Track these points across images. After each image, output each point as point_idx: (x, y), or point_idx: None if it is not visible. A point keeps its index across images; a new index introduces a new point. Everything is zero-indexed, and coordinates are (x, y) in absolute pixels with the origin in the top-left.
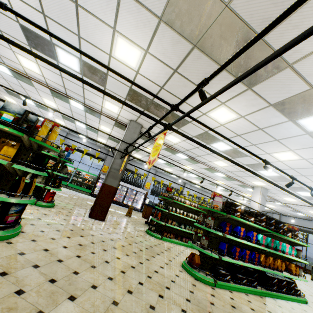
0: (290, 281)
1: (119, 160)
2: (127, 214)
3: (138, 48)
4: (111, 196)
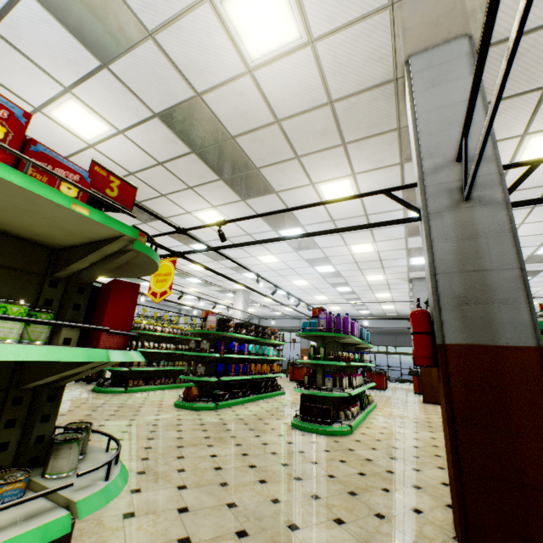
0: (274, 380)
1: None
2: None
3: (106, 124)
4: None
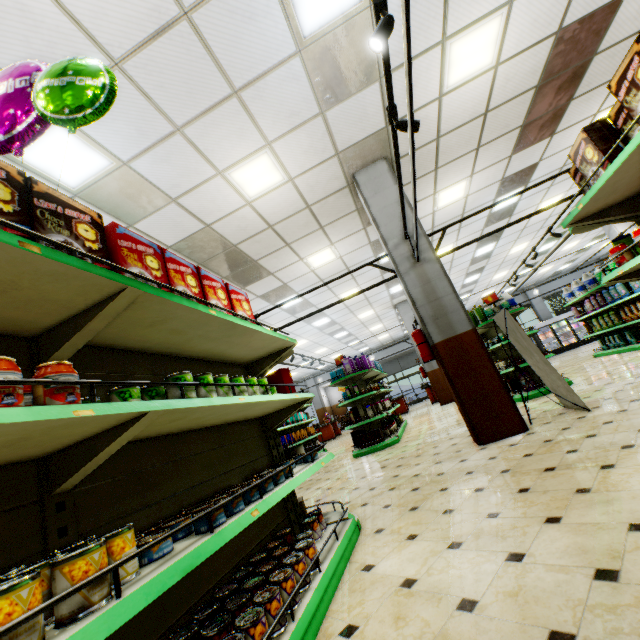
0: (314, 441)
1: None
2: None
3: None
4: None
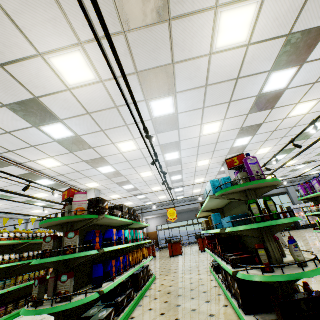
0: (147, 266)
1: None
2: None
3: None
4: None
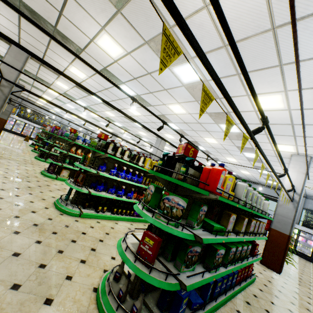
0: None
1: (8, 105)
2: (25, 140)
3: None
4: (3, 124)
